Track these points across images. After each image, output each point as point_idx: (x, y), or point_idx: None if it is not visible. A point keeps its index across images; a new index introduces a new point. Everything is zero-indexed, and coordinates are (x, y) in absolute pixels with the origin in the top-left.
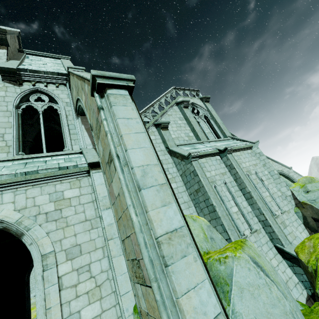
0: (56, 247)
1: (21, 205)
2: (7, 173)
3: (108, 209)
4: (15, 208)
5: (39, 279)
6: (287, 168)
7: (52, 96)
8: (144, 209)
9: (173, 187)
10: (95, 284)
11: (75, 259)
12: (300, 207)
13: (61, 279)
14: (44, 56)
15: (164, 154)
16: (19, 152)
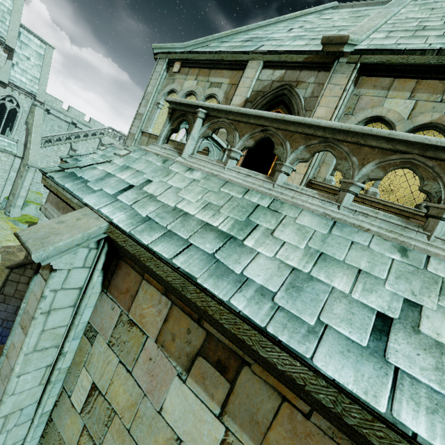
0: None
1: None
2: None
3: (15, 172)
4: None
5: None
6: None
7: (19, 104)
8: (21, 191)
9: None
10: None
11: None
12: None
13: None
14: (34, 35)
15: None
16: None
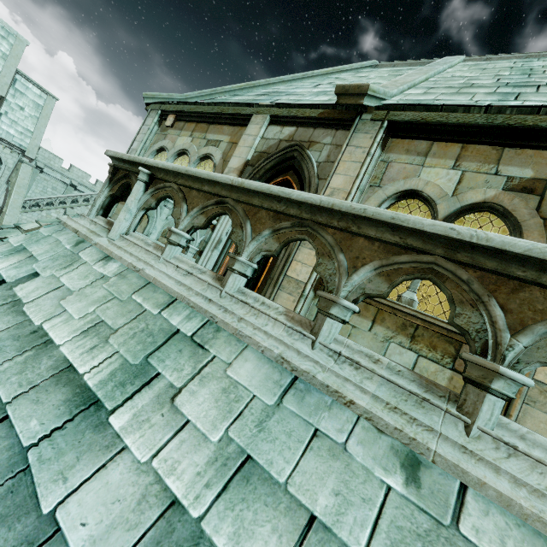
0: None
1: None
2: None
3: None
4: None
5: None
6: None
7: (2, 159)
8: None
9: None
10: None
11: None
12: None
13: None
14: (33, 84)
15: None
16: None
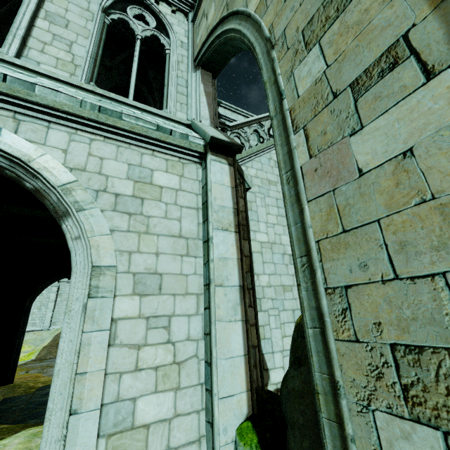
0: (120, 263)
1: (76, 161)
2: (69, 93)
3: (224, 230)
4: (64, 162)
5: (76, 309)
6: None
7: (162, 22)
8: None
9: None
10: (173, 357)
11: (147, 298)
12: None
13: (116, 325)
14: None
15: None
16: (91, 81)
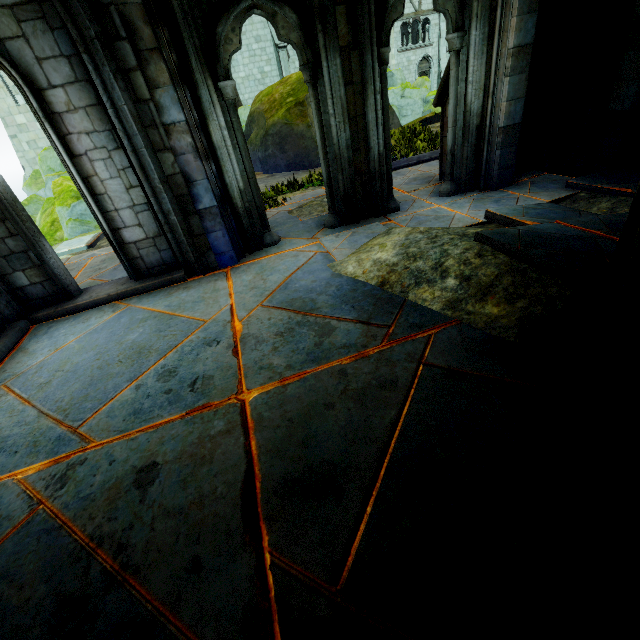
0: None
1: None
2: None
3: None
4: None
5: None
6: None
7: None
8: None
9: (267, 70)
10: None
11: None
12: None
13: None
14: None
15: (264, 28)
16: None
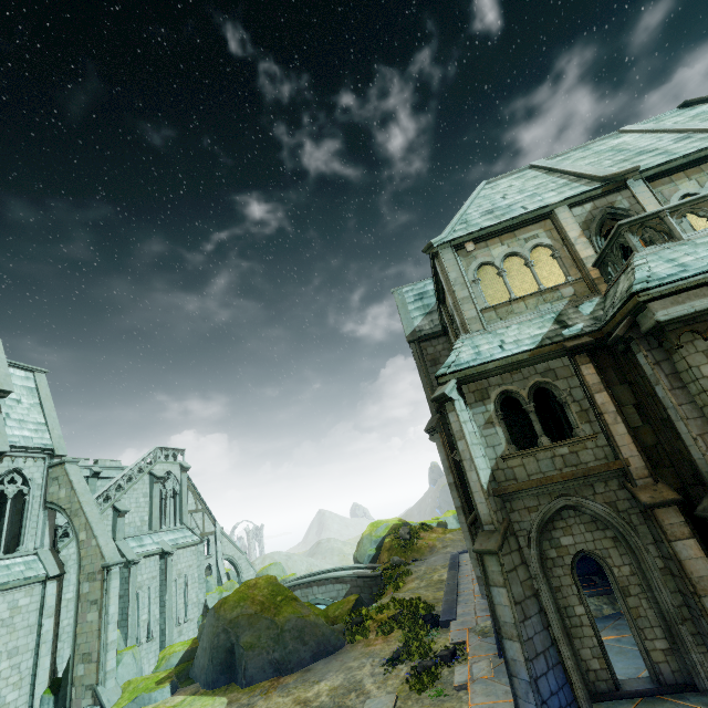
0: (3, 648)
1: None
2: None
3: (50, 617)
4: None
5: None
6: (241, 552)
7: (27, 478)
8: (108, 632)
9: None
10: (21, 677)
11: (13, 658)
12: (205, 615)
13: (1, 672)
14: (14, 366)
15: None
16: None
